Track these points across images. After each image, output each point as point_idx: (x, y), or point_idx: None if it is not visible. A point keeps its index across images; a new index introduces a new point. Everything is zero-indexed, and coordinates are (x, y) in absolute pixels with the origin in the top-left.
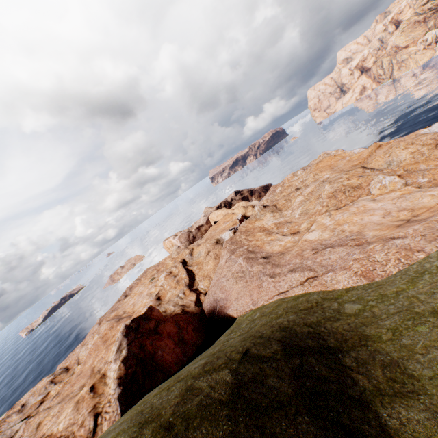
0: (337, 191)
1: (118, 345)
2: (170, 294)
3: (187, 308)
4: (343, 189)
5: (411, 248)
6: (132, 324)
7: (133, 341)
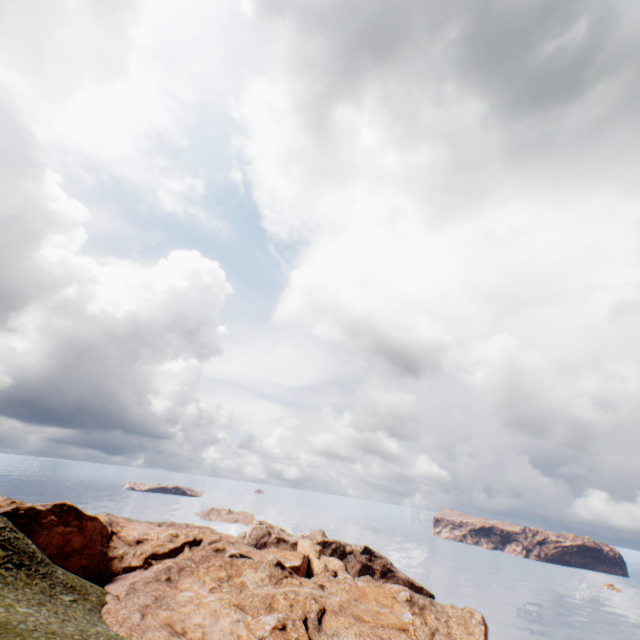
0: (266, 596)
1: (47, 503)
2: (144, 547)
3: (119, 560)
4: (267, 597)
5: (126, 621)
6: (68, 505)
7: (52, 511)
